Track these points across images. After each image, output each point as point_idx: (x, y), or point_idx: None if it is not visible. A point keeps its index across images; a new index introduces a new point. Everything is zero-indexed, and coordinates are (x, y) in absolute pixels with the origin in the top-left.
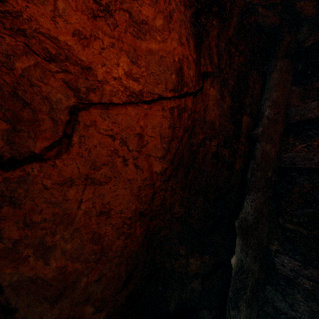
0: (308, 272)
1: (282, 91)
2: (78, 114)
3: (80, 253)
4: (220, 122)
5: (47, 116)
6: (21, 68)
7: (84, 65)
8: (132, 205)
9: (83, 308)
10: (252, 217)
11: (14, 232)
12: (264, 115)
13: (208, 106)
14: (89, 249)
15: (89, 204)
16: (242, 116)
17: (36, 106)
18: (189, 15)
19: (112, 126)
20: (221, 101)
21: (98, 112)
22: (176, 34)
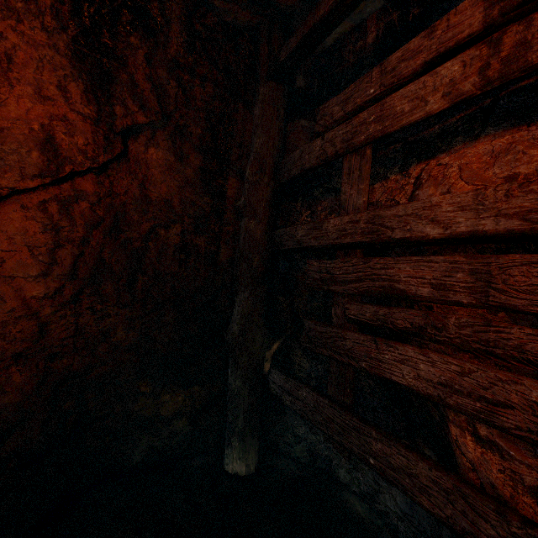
0: (288, 386)
1: (266, 136)
2: None
3: None
4: (181, 197)
5: None
6: None
7: None
8: None
9: None
10: (238, 326)
11: None
12: (245, 176)
13: (151, 177)
14: None
15: None
16: (226, 180)
17: None
18: (65, 43)
19: None
20: (178, 164)
21: None
22: (28, 87)
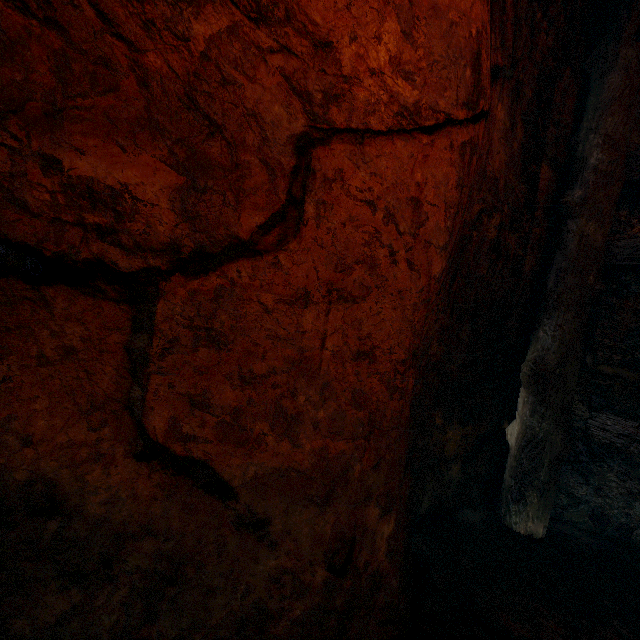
0: None
1: (625, 115)
2: (311, 155)
3: (341, 425)
4: (505, 178)
5: (256, 158)
6: (204, 36)
7: (318, 35)
8: (405, 339)
9: (366, 510)
10: (556, 355)
11: (228, 394)
12: (587, 164)
13: (492, 143)
14: (353, 418)
15: (338, 339)
16: (539, 166)
17: (234, 133)
18: None
19: (371, 181)
20: (510, 133)
21: (346, 150)
22: None
